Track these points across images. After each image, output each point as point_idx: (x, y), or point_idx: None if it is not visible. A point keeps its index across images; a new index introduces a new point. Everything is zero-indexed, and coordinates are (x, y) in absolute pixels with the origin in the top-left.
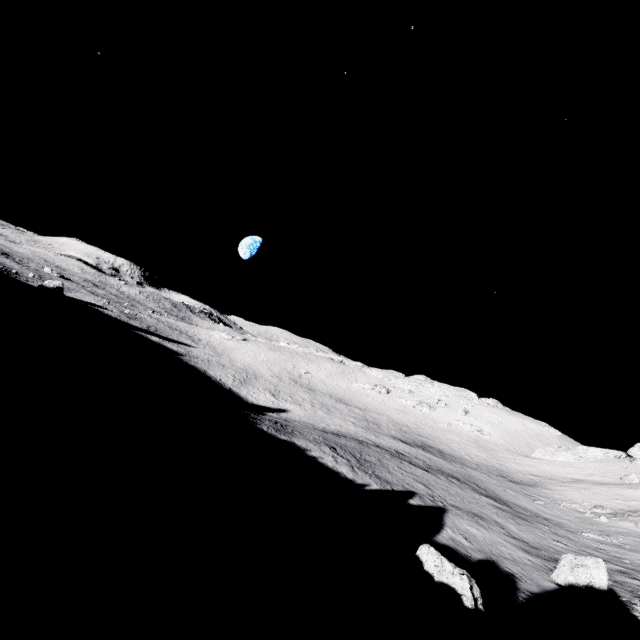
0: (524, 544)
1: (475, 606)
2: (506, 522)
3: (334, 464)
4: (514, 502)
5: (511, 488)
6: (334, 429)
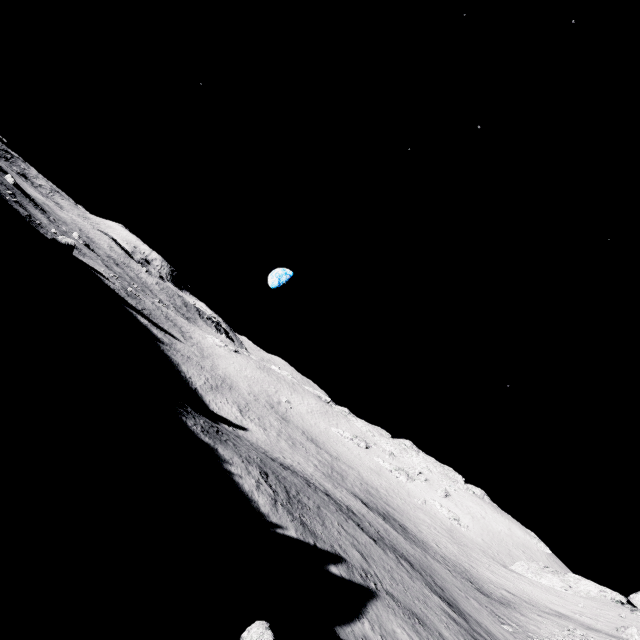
0: None
1: None
2: (455, 639)
3: (253, 489)
4: (475, 617)
5: (476, 598)
6: (288, 463)
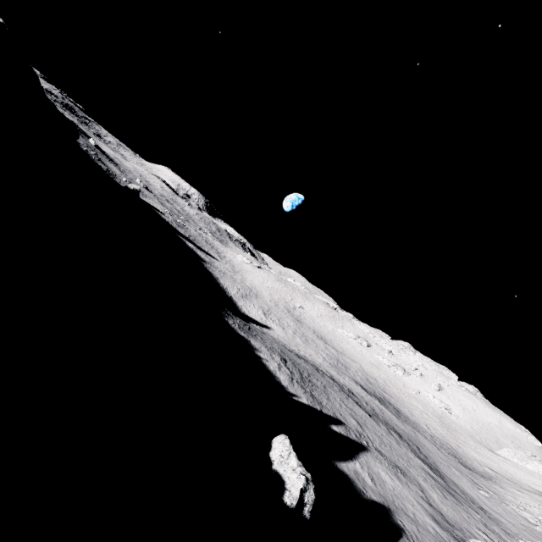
0: (439, 515)
1: (299, 509)
2: (430, 489)
3: (275, 369)
4: (453, 480)
5: (458, 469)
6: (302, 354)
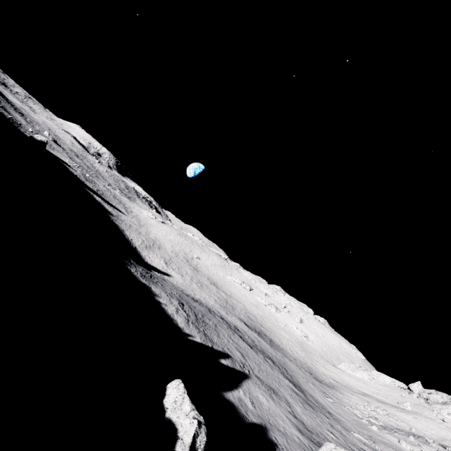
0: (301, 424)
1: None
2: (295, 403)
3: (173, 313)
4: (310, 392)
5: (313, 383)
6: (197, 298)
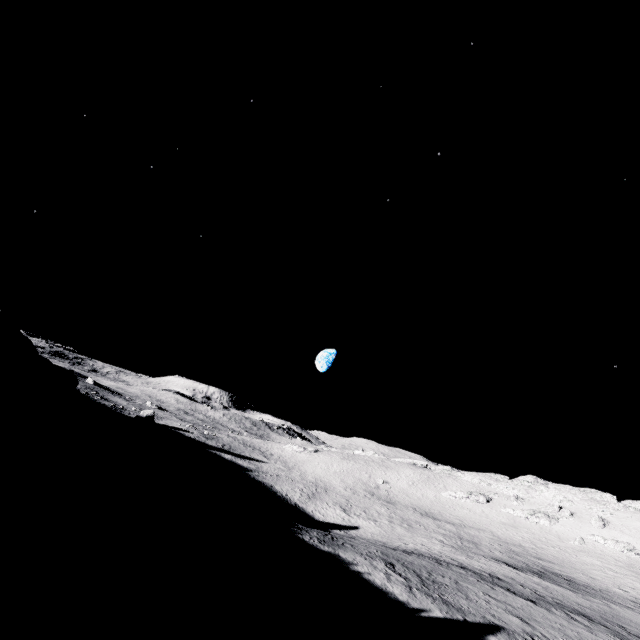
0: None
1: None
2: None
3: (384, 582)
4: None
5: None
6: (411, 548)
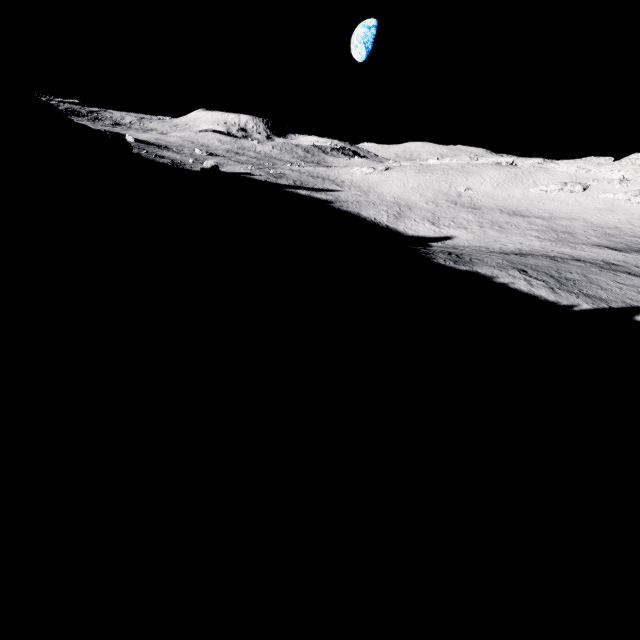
0: None
1: None
2: None
3: (529, 288)
4: None
5: None
6: (513, 248)
